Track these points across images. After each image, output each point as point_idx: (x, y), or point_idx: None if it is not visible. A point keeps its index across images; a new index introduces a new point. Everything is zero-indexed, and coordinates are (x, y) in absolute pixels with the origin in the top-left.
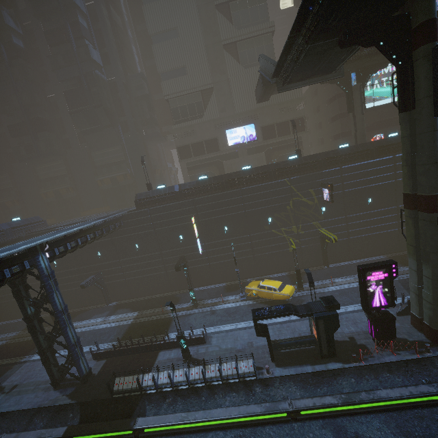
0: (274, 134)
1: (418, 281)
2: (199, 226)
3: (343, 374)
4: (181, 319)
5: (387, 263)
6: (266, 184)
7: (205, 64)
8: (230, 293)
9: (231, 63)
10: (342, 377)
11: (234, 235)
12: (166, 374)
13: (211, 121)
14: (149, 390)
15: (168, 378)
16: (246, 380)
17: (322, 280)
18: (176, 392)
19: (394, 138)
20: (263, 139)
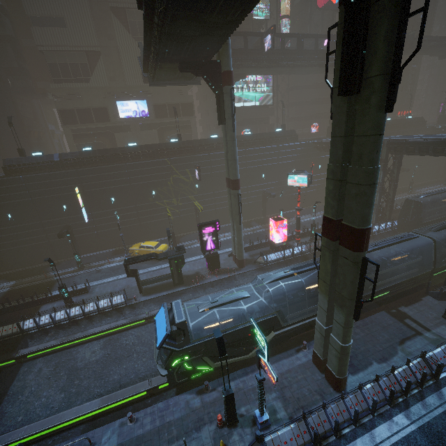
0: (166, 114)
1: (234, 233)
2: (84, 196)
3: (186, 292)
4: (65, 280)
5: (214, 222)
6: (149, 161)
7: (90, 22)
8: (117, 256)
9: (120, 31)
10: (185, 294)
11: (121, 205)
12: (48, 316)
13: (100, 88)
14: (31, 331)
15: (50, 318)
16: (119, 307)
17: (193, 240)
18: (58, 327)
19: (247, 136)
20: (156, 117)
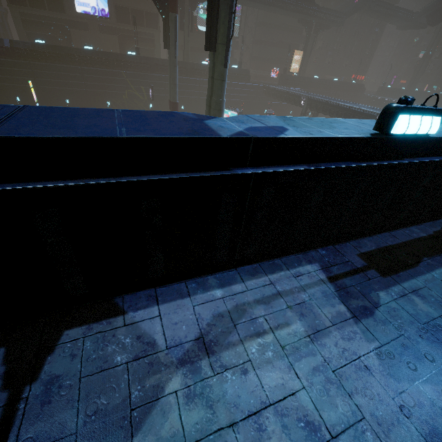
0: (128, 19)
1: None
2: (38, 92)
3: None
4: None
5: None
6: (105, 70)
7: None
8: None
9: None
10: None
11: None
12: None
13: None
14: None
15: None
16: None
17: None
18: None
19: (203, 66)
20: (117, 21)
